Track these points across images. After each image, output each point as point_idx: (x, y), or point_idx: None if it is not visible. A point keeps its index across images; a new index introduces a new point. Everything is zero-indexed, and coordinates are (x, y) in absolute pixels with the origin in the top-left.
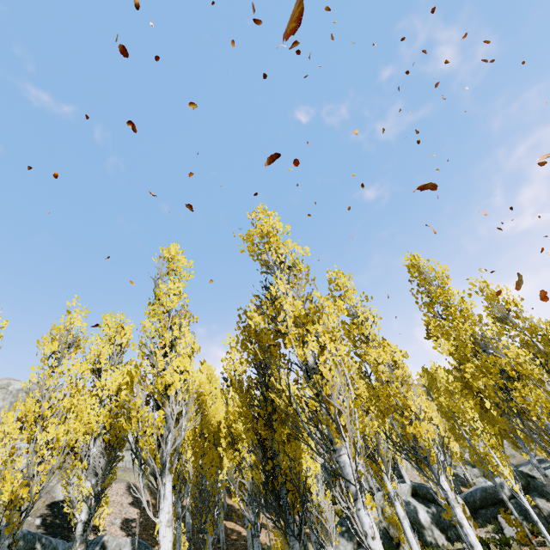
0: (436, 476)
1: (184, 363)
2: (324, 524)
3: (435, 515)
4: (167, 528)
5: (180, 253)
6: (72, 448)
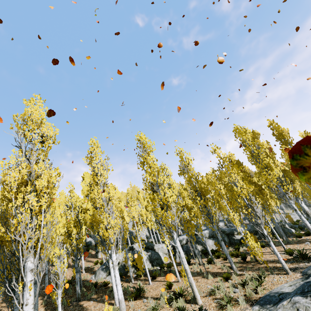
0: (111, 254)
1: None
2: (58, 279)
3: (150, 255)
4: None
5: None
6: None
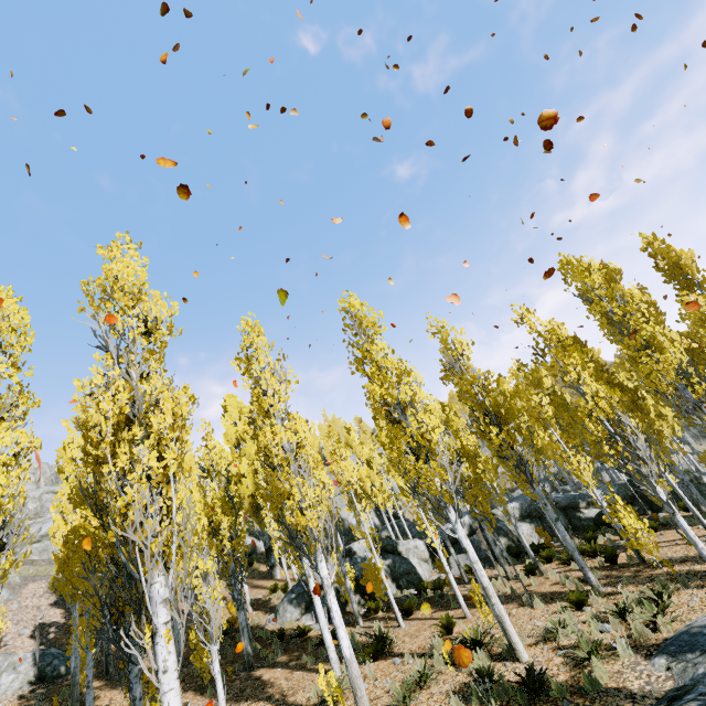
0: (317, 563)
1: None
2: (209, 624)
3: (390, 566)
4: None
5: (7, 305)
6: None
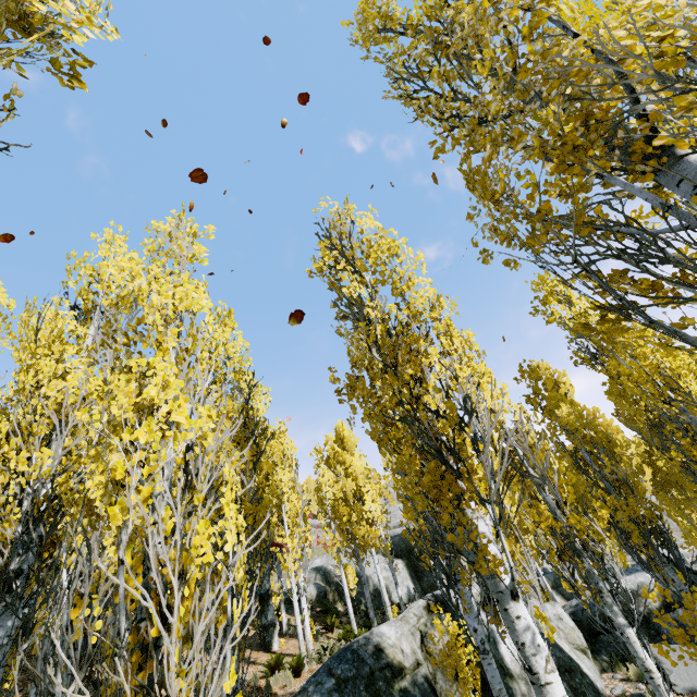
0: None
1: None
2: None
3: None
4: None
5: None
6: None
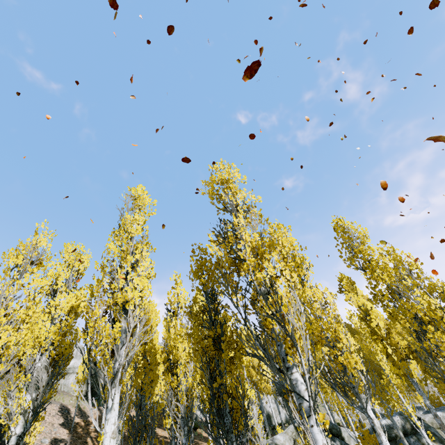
0: (363, 405)
1: (143, 282)
2: None
3: None
4: (111, 439)
5: (146, 192)
6: (17, 361)
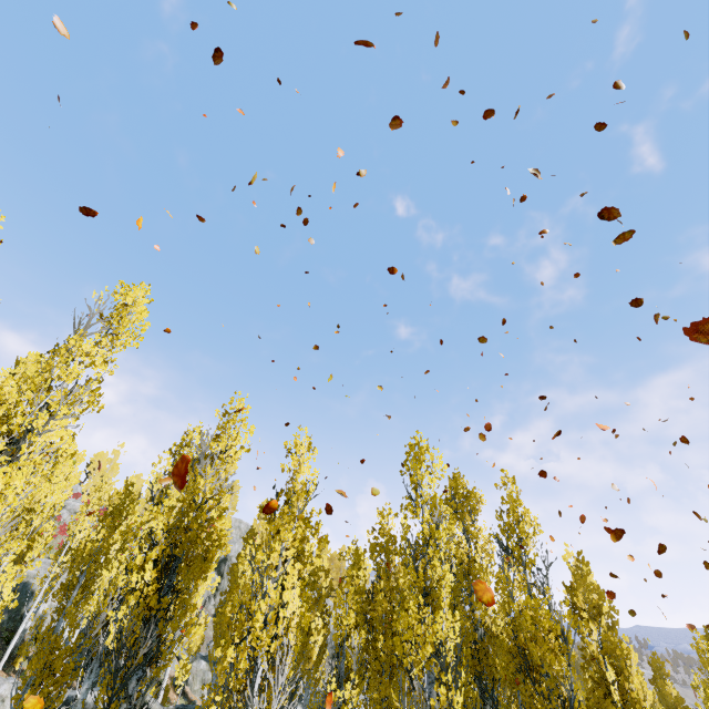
0: None
1: None
2: None
3: None
4: None
5: None
6: None
